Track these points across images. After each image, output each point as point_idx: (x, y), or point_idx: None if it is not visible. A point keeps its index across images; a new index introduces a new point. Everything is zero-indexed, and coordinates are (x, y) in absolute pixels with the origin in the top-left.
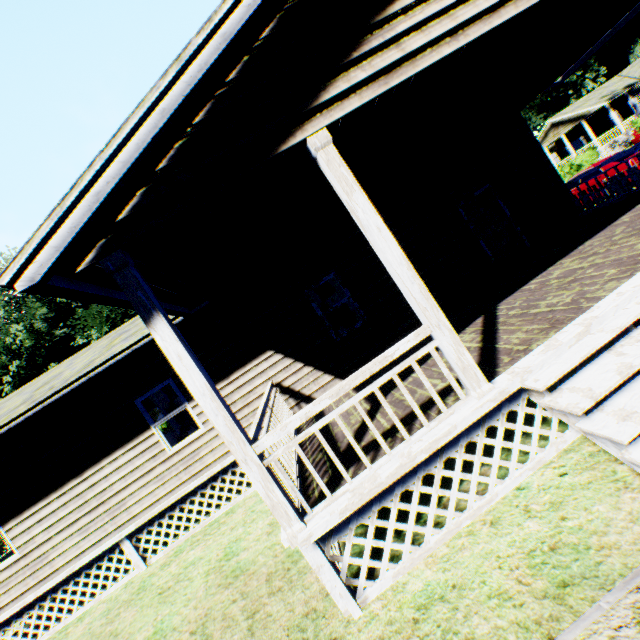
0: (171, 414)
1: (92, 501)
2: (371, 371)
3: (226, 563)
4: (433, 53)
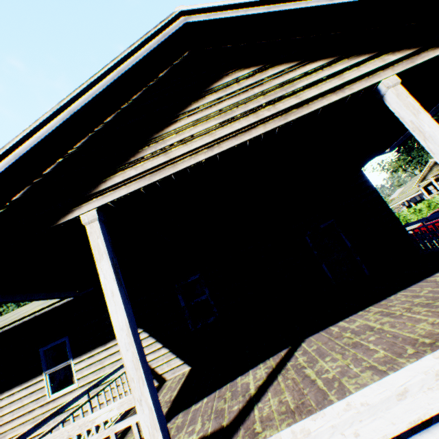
0: (59, 365)
1: None
2: (70, 433)
3: None
4: (192, 159)
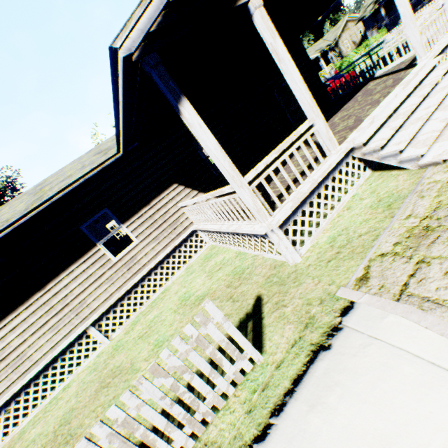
0: (111, 234)
1: (57, 306)
2: (292, 140)
3: (187, 301)
4: None
